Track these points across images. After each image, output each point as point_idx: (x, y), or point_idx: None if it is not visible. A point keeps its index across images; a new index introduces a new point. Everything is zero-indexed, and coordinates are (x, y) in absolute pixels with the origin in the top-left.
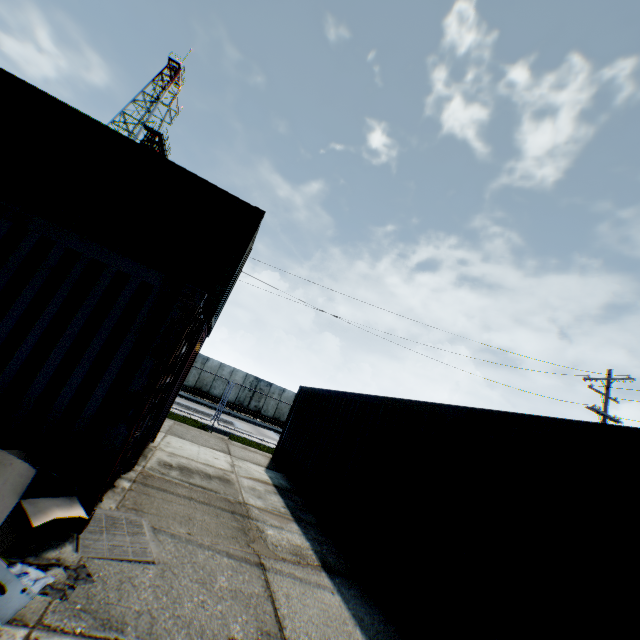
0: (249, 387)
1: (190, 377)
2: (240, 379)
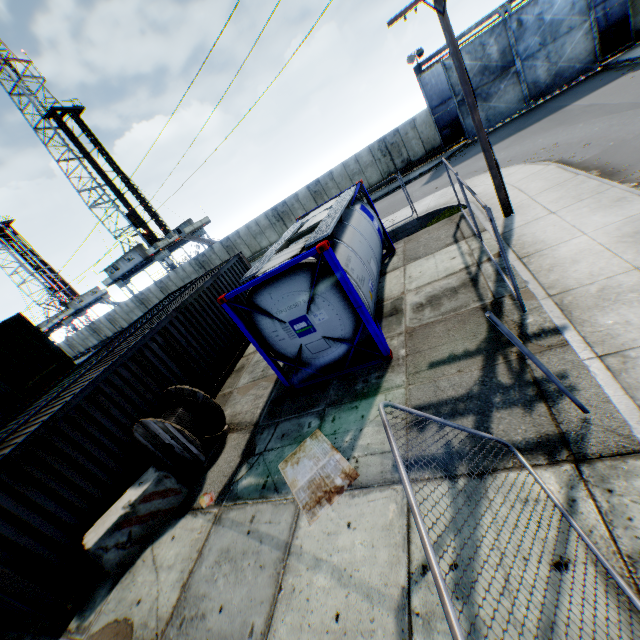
0: (275, 220)
1: (244, 251)
2: (265, 222)
